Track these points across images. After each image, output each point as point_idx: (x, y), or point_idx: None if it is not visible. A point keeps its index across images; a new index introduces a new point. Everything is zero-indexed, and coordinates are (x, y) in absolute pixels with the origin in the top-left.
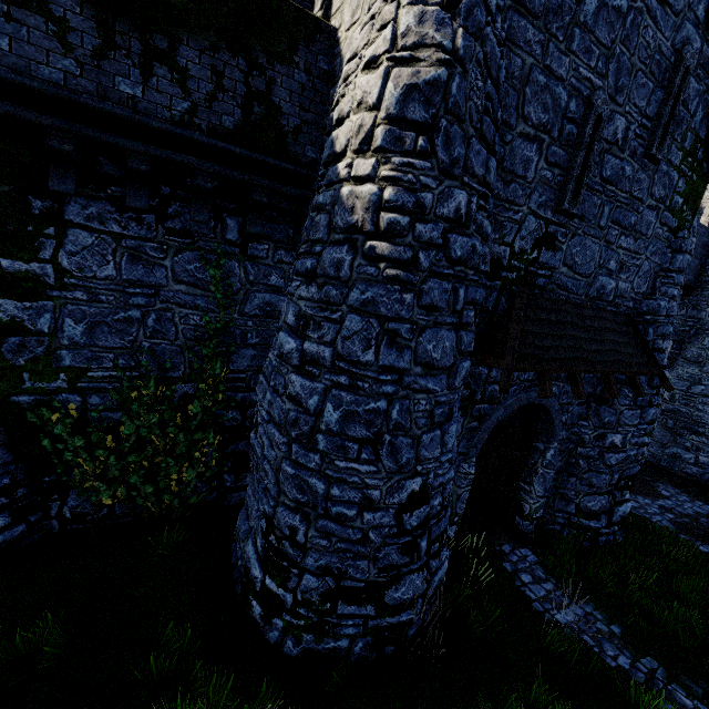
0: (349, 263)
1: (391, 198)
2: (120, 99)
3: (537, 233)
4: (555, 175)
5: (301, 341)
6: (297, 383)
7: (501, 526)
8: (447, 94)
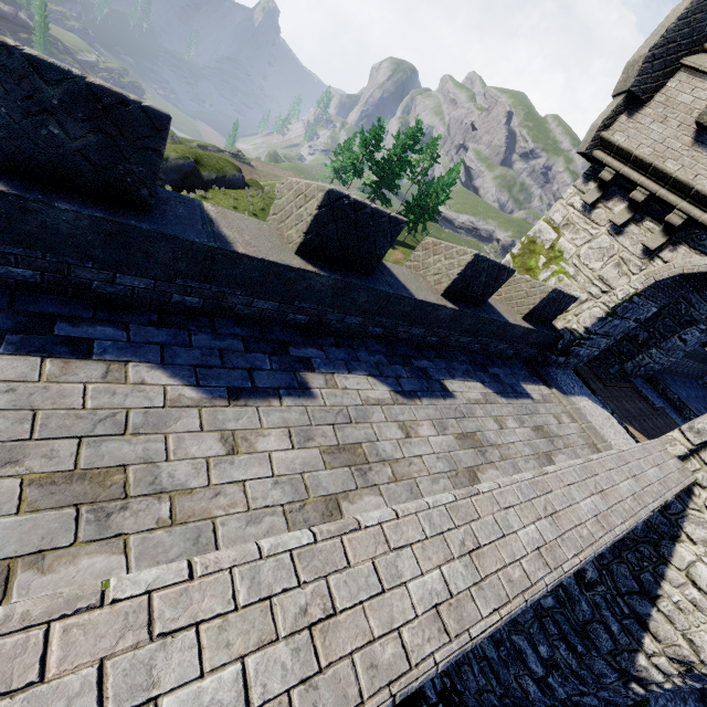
0: (612, 680)
1: (667, 688)
2: None
3: None
4: None
5: (546, 671)
6: (531, 688)
7: None
8: None
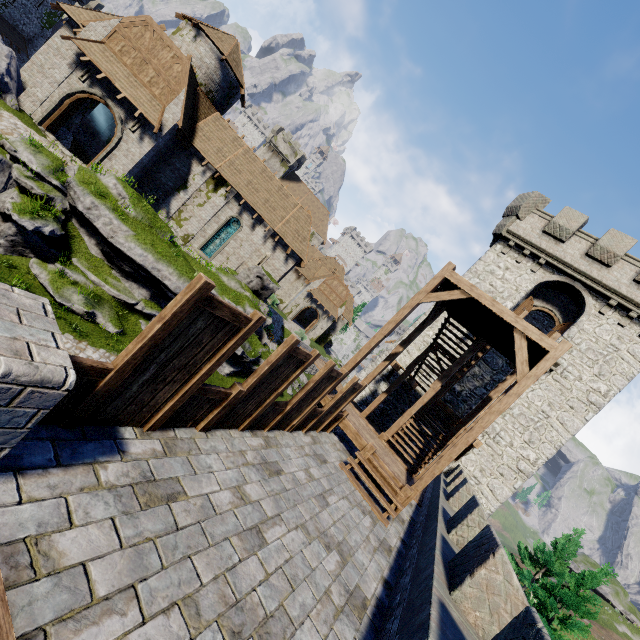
0: None
1: None
2: None
3: (3, 3)
4: None
5: None
6: None
7: None
8: None
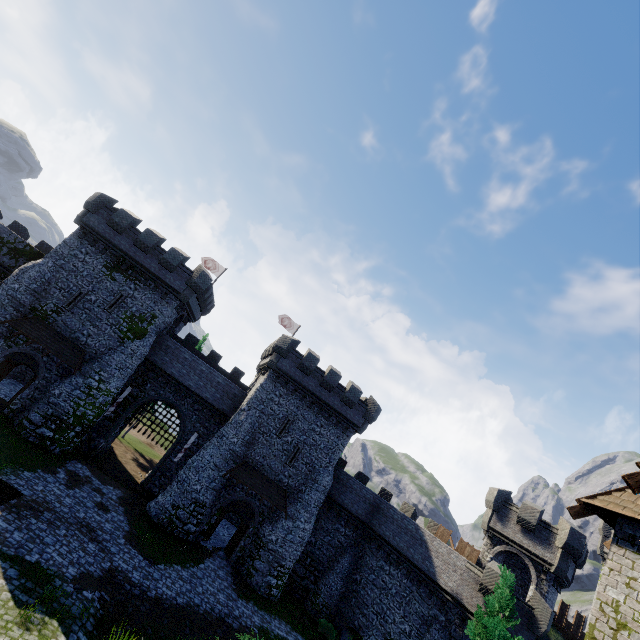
0: None
1: (5, 280)
2: (3, 260)
3: (54, 308)
4: (65, 299)
5: None
6: None
7: (0, 407)
8: (23, 271)
